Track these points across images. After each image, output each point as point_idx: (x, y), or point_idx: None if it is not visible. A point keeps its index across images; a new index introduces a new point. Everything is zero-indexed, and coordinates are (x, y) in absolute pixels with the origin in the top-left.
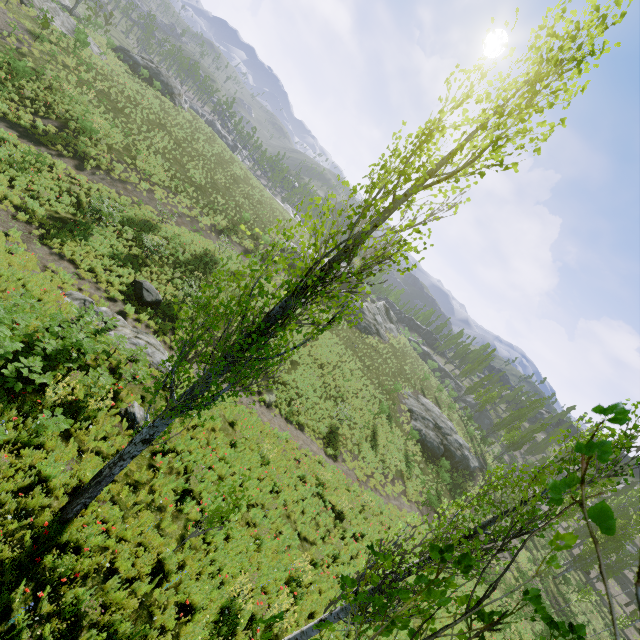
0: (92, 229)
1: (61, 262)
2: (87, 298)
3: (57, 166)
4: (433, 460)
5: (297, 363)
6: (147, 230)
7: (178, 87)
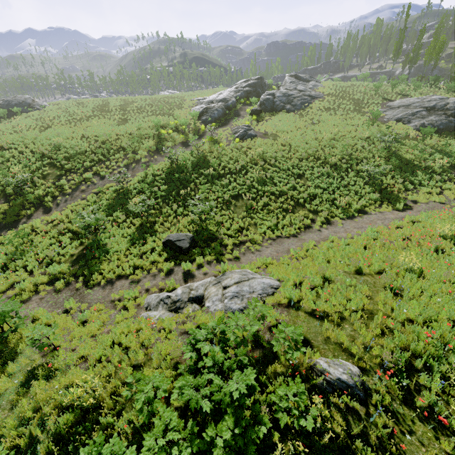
0: (101, 240)
1: (115, 286)
2: (161, 297)
3: (35, 226)
4: (454, 134)
5: (301, 175)
6: (125, 201)
7: (26, 97)
